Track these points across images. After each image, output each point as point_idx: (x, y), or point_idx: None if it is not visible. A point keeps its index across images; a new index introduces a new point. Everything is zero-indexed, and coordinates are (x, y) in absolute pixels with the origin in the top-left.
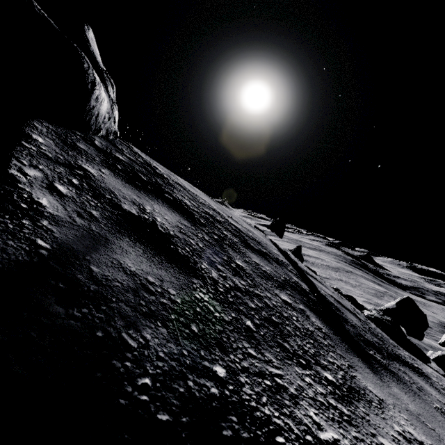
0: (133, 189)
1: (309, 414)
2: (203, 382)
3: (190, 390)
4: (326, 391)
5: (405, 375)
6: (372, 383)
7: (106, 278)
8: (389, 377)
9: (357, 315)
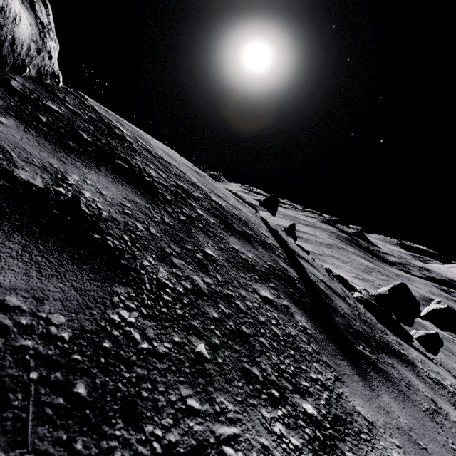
0: (56, 150)
1: None
2: None
3: None
4: (302, 440)
5: (393, 371)
6: (360, 398)
7: None
8: (379, 380)
9: (347, 300)
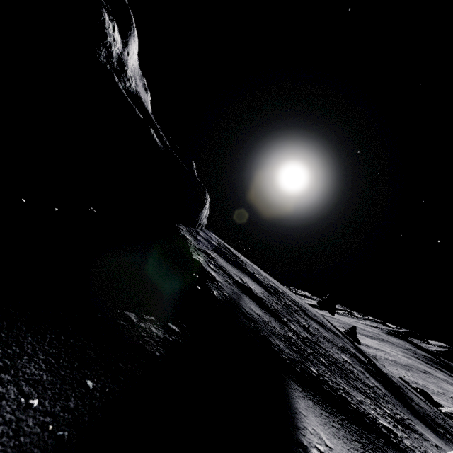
0: (231, 266)
1: (371, 411)
2: (308, 369)
3: (303, 368)
4: (384, 413)
5: None
6: (432, 437)
7: (251, 313)
8: None
9: (428, 403)
